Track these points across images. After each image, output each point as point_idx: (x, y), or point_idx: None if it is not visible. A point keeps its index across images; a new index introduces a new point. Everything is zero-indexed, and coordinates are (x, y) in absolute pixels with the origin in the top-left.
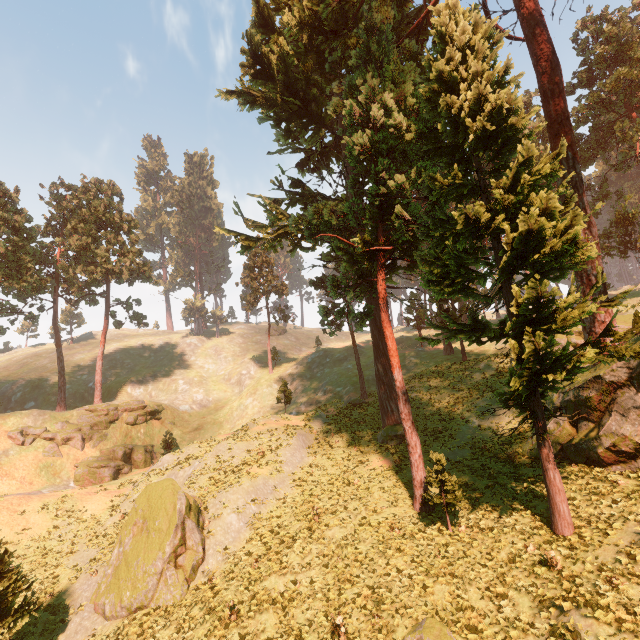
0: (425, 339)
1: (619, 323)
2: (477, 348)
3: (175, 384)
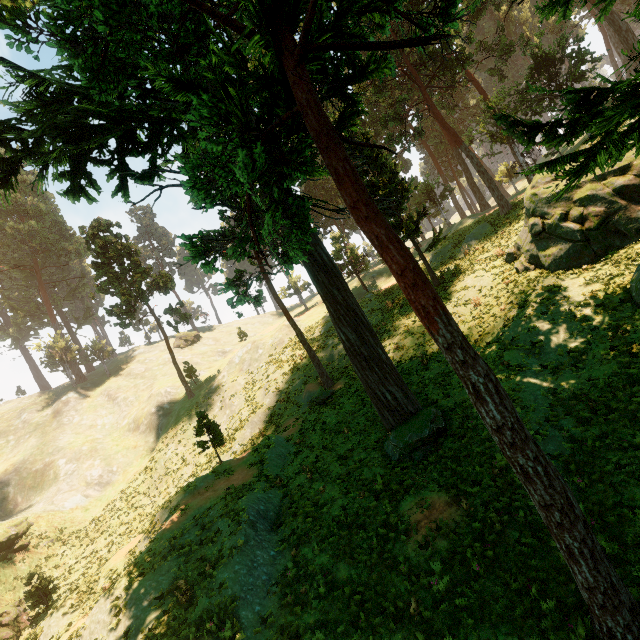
0: (556, 162)
1: None
2: (440, 267)
3: (53, 469)
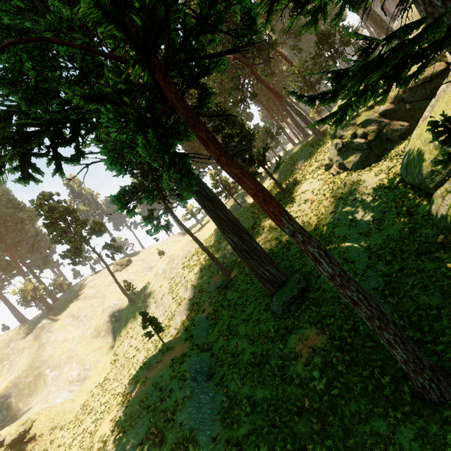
0: (326, 117)
1: (410, 72)
2: (285, 181)
3: (42, 378)
